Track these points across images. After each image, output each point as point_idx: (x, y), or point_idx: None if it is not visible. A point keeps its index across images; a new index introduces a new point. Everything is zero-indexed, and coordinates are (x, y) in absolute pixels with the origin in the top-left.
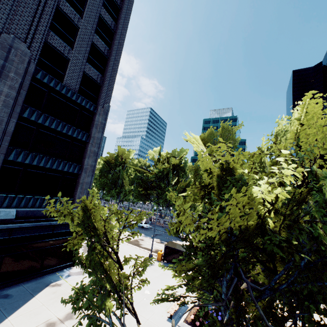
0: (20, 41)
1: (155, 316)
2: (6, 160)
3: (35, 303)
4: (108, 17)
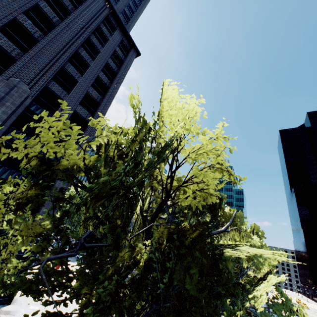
0: (24, 84)
1: None
2: None
3: None
4: (104, 78)
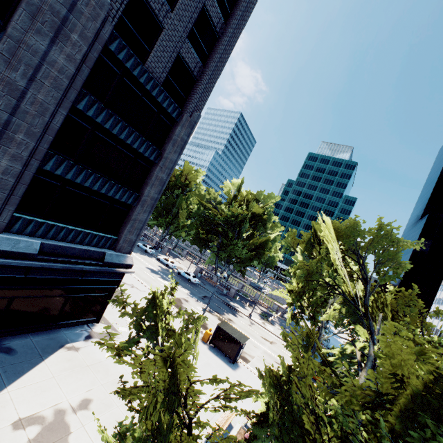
0: None
1: None
2: (41, 169)
3: (44, 371)
4: None
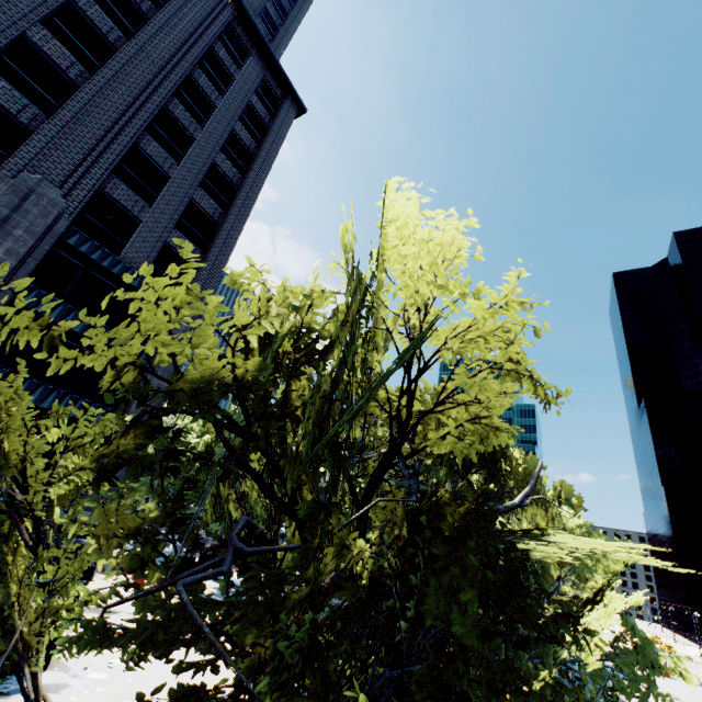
0: (51, 185)
1: None
2: None
3: None
4: (228, 167)
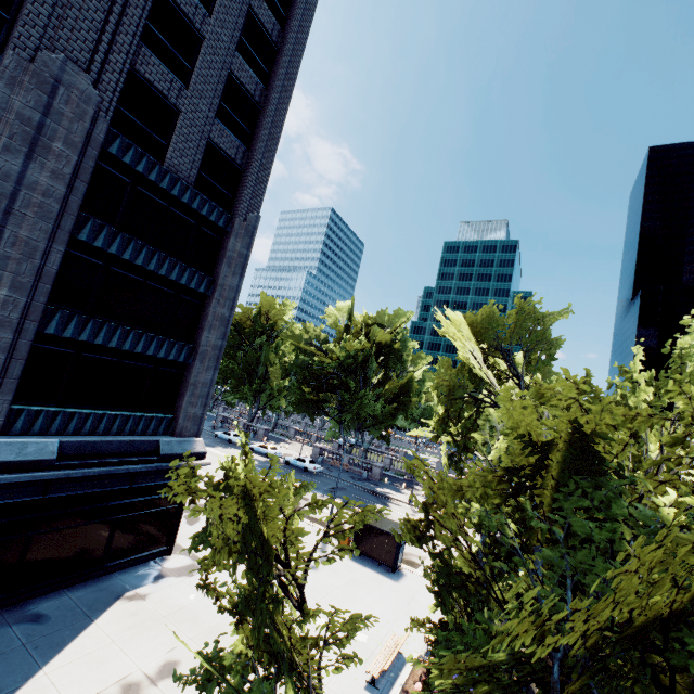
0: (77, 69)
1: (340, 678)
2: (41, 334)
3: (96, 636)
4: (266, 14)
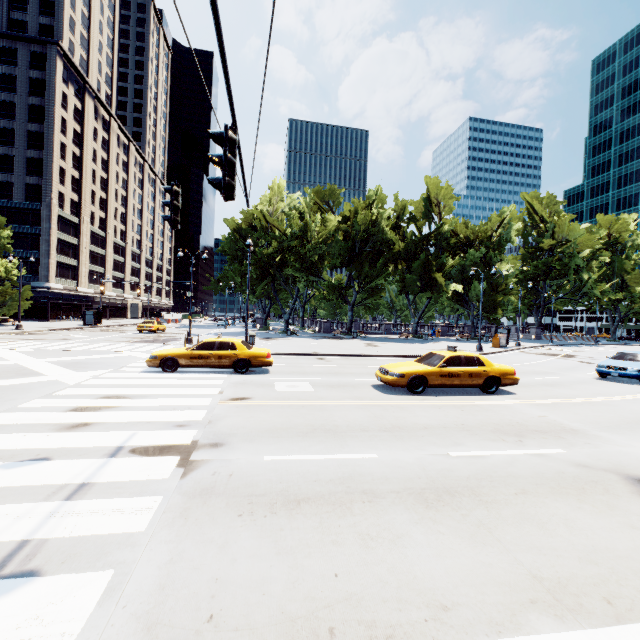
0: None
1: None
2: None
3: None
4: (36, 127)
